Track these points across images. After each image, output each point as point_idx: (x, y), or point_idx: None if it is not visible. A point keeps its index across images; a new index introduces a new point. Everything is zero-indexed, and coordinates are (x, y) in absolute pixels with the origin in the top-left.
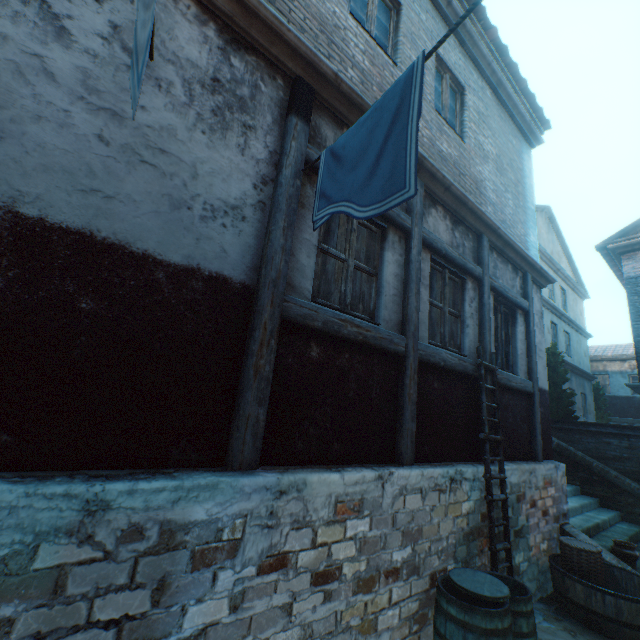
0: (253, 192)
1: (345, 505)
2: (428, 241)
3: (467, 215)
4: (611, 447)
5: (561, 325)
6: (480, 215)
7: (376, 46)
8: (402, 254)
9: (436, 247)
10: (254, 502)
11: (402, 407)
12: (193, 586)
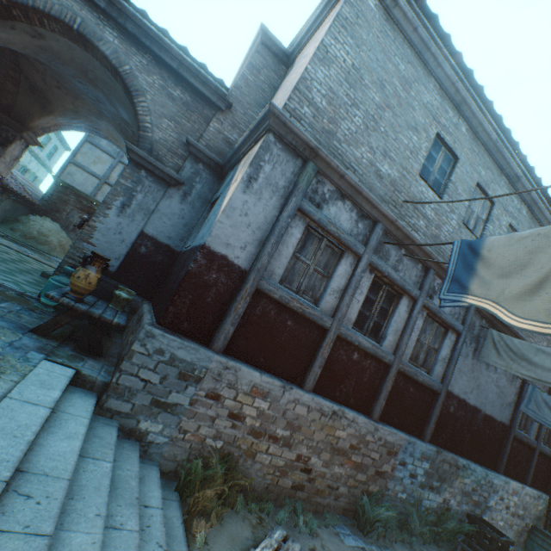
0: (513, 397)
1: (514, 491)
2: None
3: None
4: None
5: None
6: None
7: None
8: None
9: None
10: (501, 482)
11: (530, 466)
12: (491, 496)
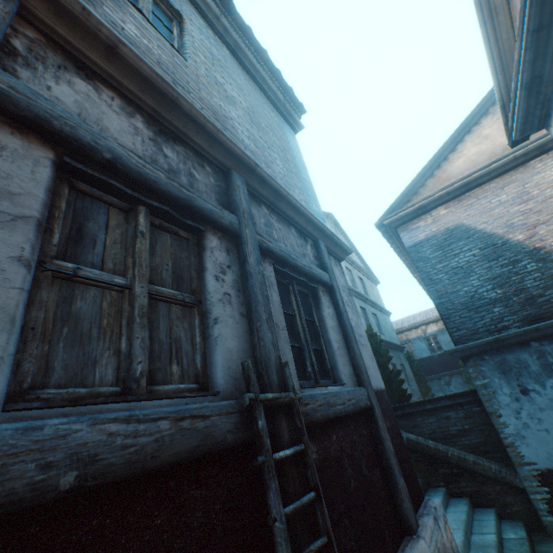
0: None
1: None
2: (25, 107)
3: (190, 129)
4: (452, 421)
5: (368, 308)
6: (215, 133)
7: None
8: None
9: (71, 134)
10: None
11: None
12: None
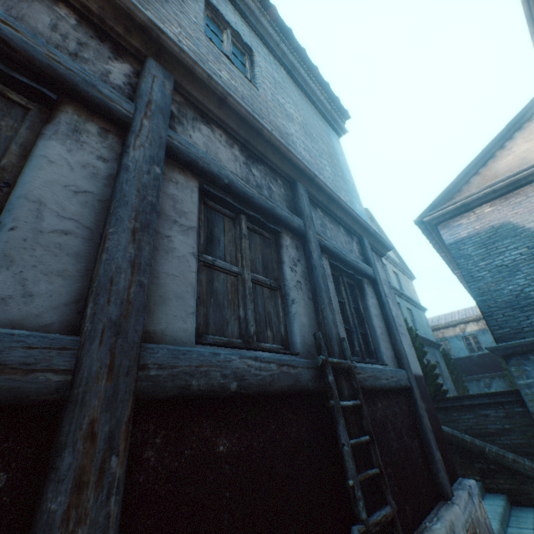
0: None
1: None
2: (186, 154)
3: (268, 151)
4: (490, 419)
5: (403, 303)
6: (286, 153)
7: None
8: (110, 159)
9: (207, 169)
10: None
11: None
12: None
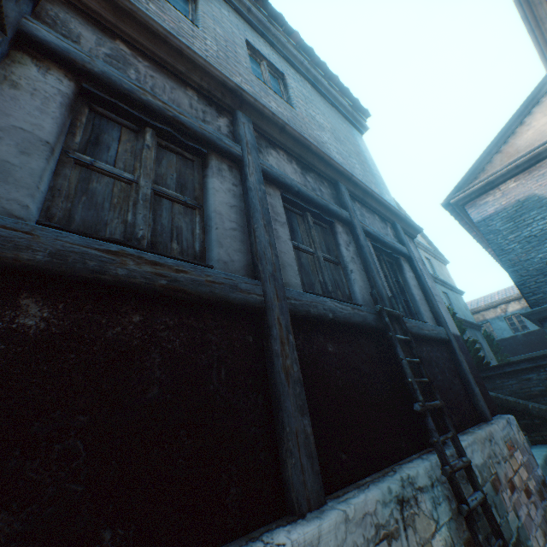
0: None
1: None
2: (272, 174)
3: (315, 161)
4: (533, 383)
5: (438, 287)
6: (328, 160)
7: (166, 2)
8: (237, 184)
9: (285, 182)
10: None
11: (277, 393)
12: None
